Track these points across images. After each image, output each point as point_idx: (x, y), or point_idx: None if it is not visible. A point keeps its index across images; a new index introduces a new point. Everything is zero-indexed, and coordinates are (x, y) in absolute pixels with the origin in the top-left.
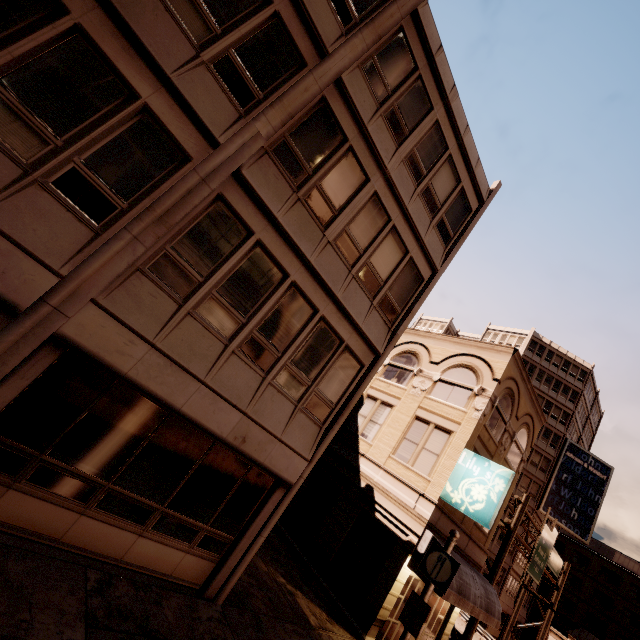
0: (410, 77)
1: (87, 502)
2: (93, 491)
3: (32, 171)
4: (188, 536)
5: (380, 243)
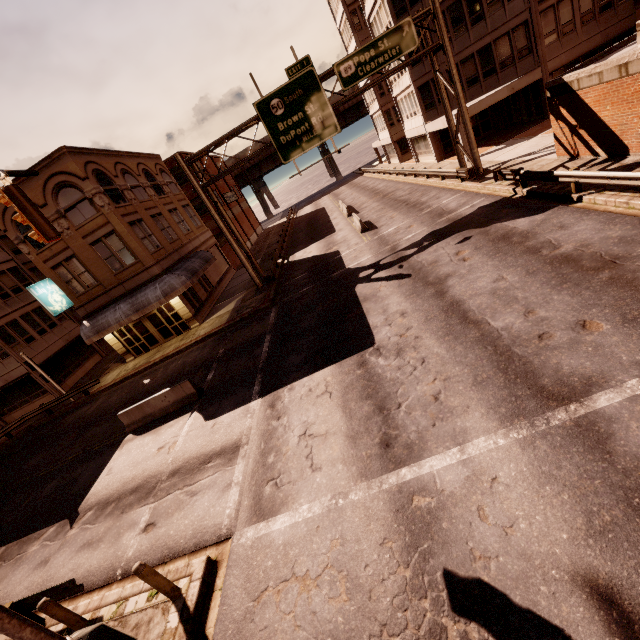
0: None
1: (20, 407)
2: (17, 406)
3: None
4: (40, 396)
5: None
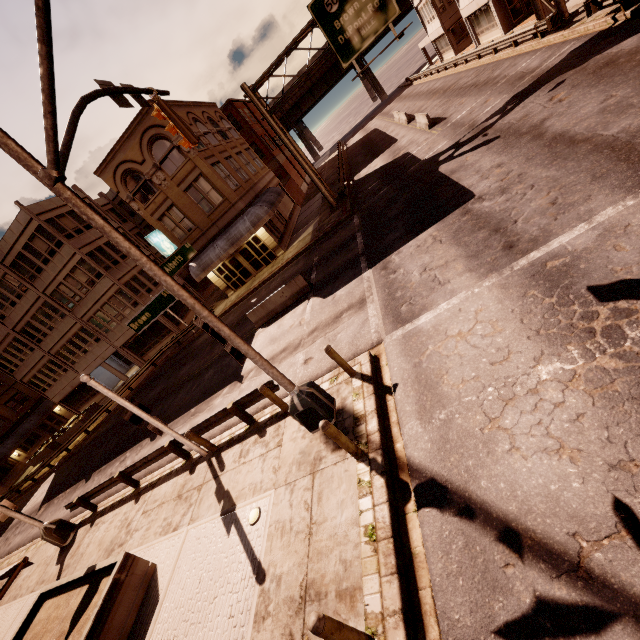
0: (20, 263)
1: (153, 348)
2: (151, 347)
3: (97, 345)
4: (166, 336)
5: (78, 278)
